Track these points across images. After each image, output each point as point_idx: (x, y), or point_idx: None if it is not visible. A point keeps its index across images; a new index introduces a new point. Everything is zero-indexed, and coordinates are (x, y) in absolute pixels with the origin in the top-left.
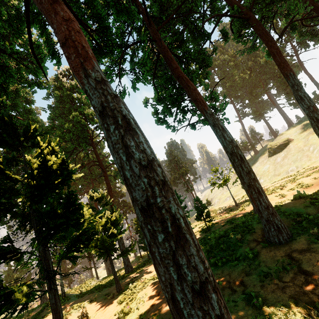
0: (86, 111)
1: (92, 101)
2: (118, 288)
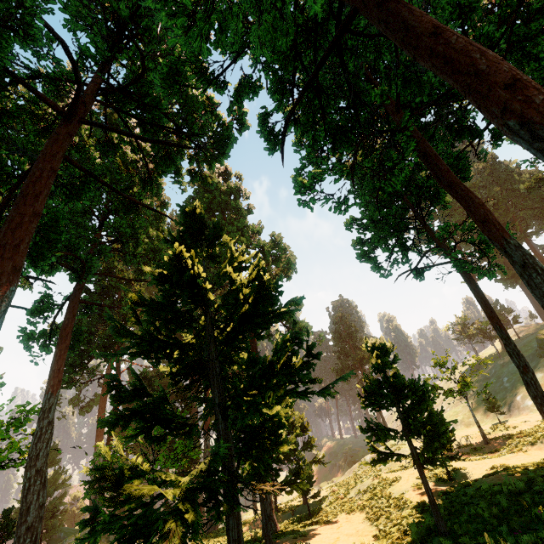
0: (253, 226)
1: None
2: None
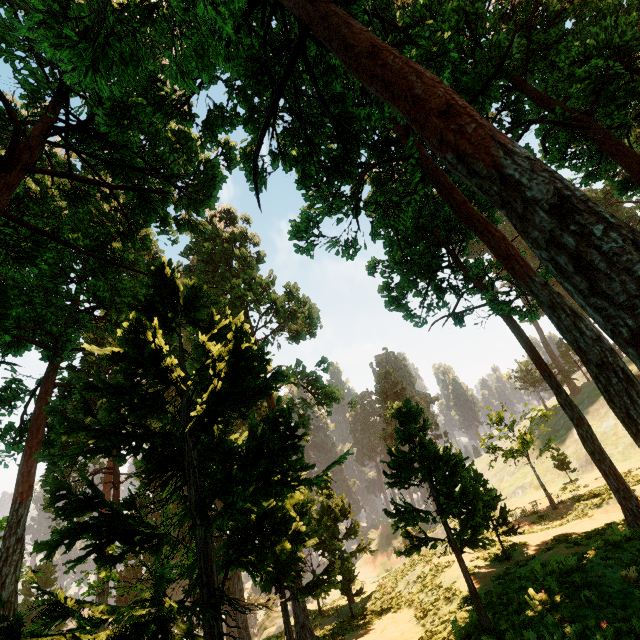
0: (260, 277)
1: (529, 191)
2: None
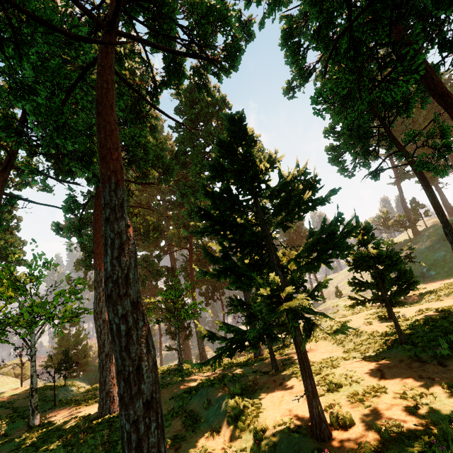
0: None
1: None
2: (275, 366)
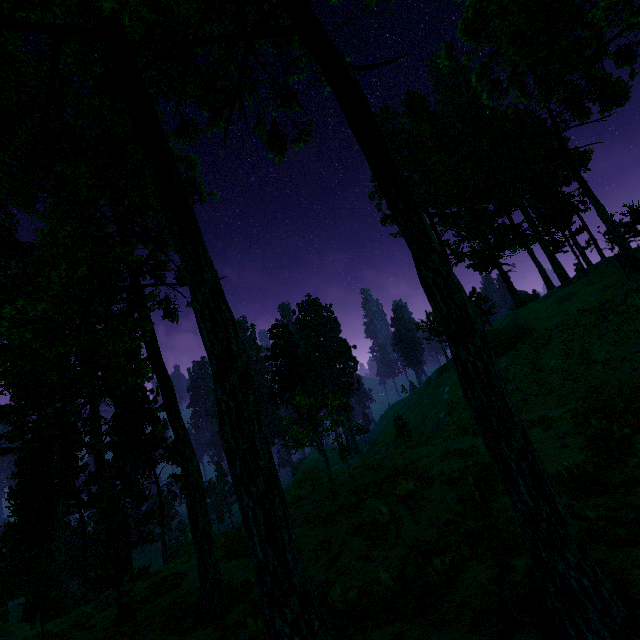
0: None
1: None
2: None
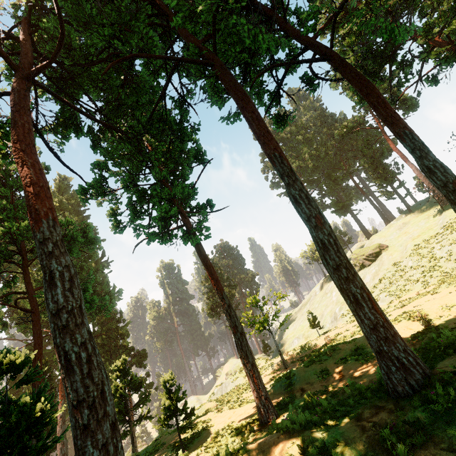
0: None
1: None
2: None
